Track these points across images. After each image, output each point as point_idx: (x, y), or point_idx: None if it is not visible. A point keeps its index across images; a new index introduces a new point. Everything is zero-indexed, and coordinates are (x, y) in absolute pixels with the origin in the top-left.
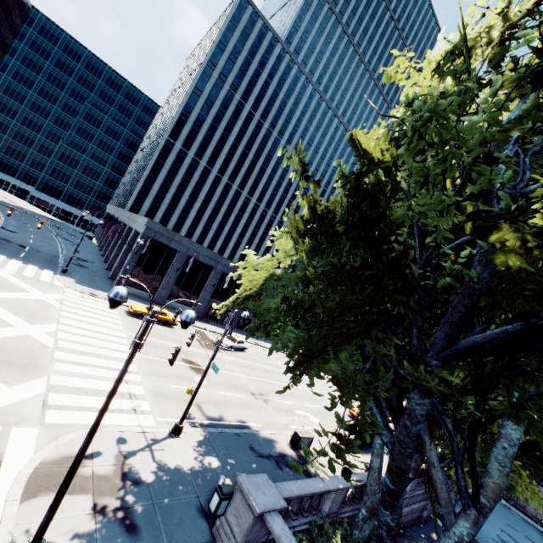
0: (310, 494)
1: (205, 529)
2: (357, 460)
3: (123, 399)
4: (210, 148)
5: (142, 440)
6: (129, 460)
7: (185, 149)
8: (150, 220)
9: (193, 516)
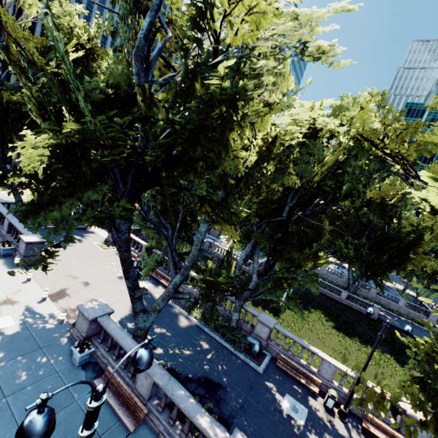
0: None
1: None
2: None
3: None
4: None
5: None
6: None
7: None
8: None
9: None
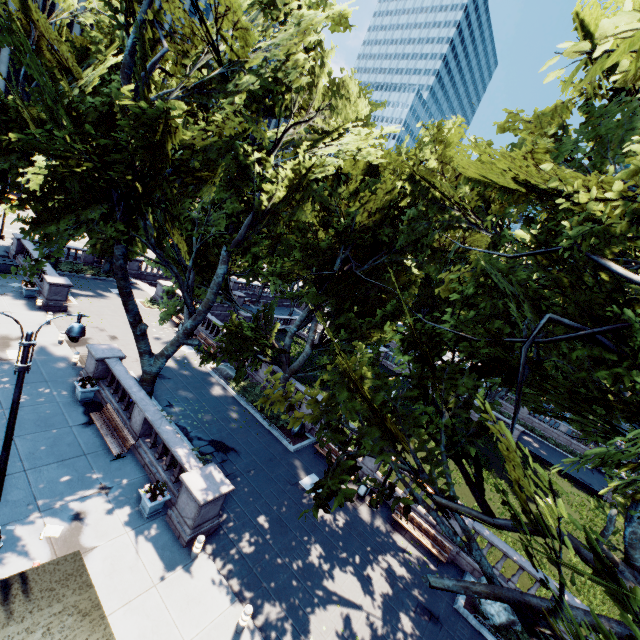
0: None
1: (6, 254)
2: (154, 271)
3: None
4: None
5: None
6: None
7: None
8: None
9: None
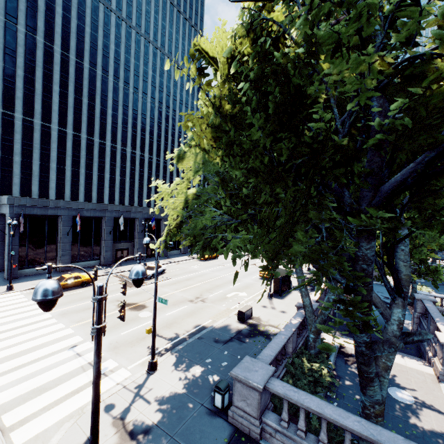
0: (281, 349)
1: (223, 424)
2: (283, 304)
3: (86, 371)
4: (38, 103)
5: (128, 394)
6: (127, 418)
7: (8, 112)
8: (10, 197)
9: (208, 422)
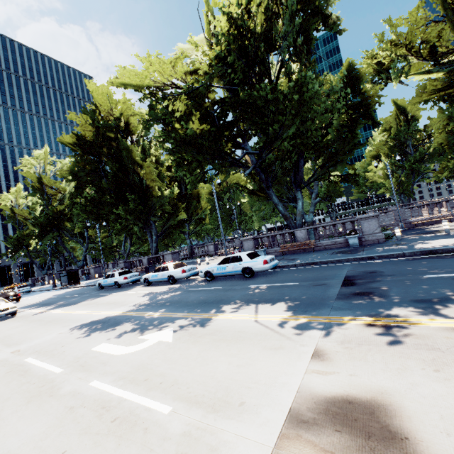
0: None
1: None
2: None
3: None
4: None
5: None
6: None
7: None
8: None
9: None
